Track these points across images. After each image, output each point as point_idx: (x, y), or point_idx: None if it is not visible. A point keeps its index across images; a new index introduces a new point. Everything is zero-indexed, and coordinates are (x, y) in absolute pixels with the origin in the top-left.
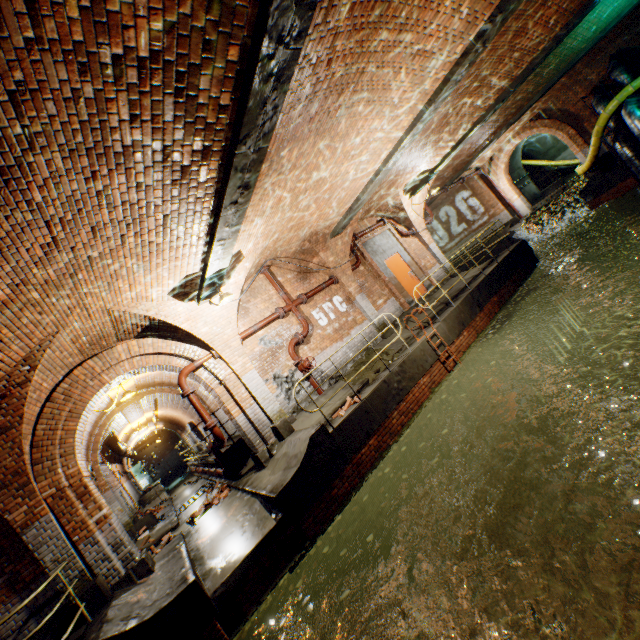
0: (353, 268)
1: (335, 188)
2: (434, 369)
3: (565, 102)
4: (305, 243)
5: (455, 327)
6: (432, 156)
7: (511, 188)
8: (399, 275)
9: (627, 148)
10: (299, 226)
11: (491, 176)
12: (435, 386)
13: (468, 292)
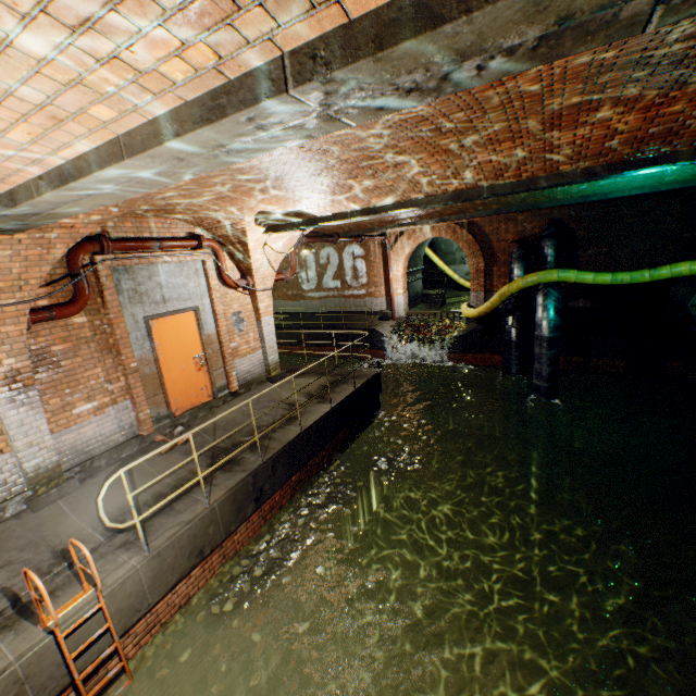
0: (46, 316)
1: None
2: None
3: (495, 231)
4: None
5: (178, 565)
6: (324, 200)
7: (403, 279)
8: (173, 356)
9: (516, 330)
10: None
11: (393, 252)
12: None
13: (256, 466)
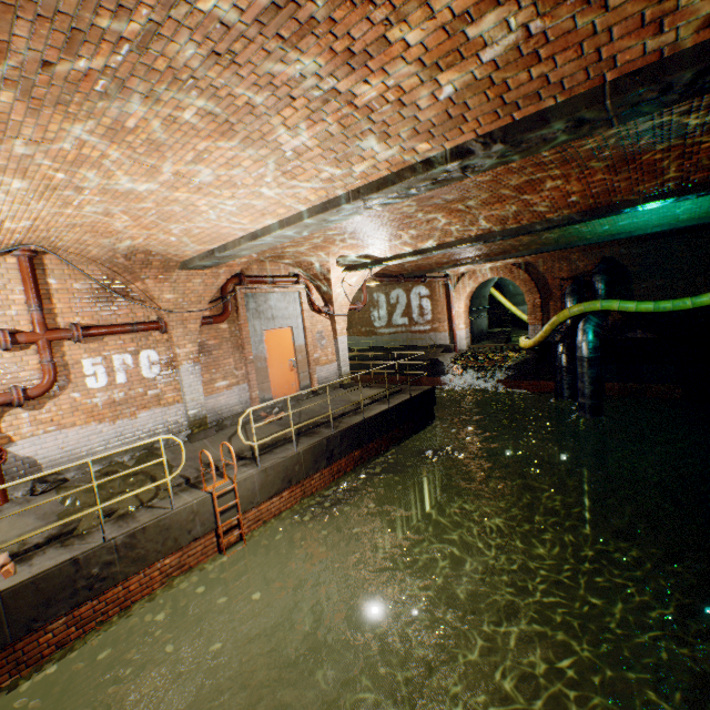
0: (208, 321)
1: (172, 213)
2: (198, 544)
3: (549, 270)
4: (119, 255)
5: (276, 483)
6: (384, 246)
7: (464, 315)
8: (275, 358)
9: (566, 356)
10: (98, 228)
11: (455, 291)
12: (181, 573)
13: (329, 434)
